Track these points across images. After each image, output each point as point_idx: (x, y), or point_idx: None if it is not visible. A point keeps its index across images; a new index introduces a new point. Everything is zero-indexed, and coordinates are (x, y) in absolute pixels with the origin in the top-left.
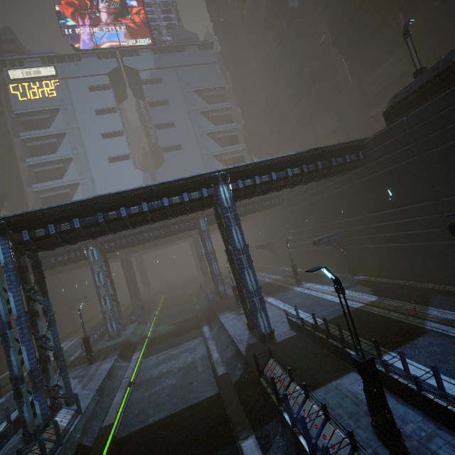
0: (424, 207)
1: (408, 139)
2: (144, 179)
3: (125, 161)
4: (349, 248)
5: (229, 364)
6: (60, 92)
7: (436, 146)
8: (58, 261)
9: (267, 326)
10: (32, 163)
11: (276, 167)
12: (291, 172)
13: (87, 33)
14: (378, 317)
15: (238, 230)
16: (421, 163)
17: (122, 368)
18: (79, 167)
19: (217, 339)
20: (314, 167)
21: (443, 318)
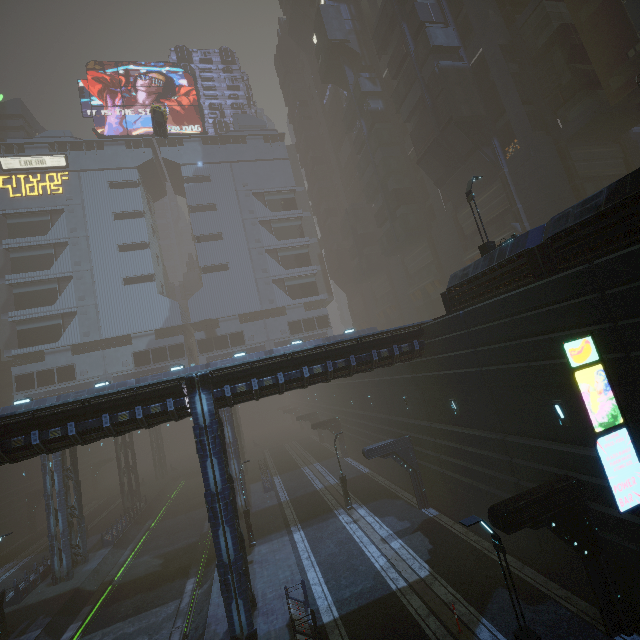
0: (490, 441)
1: (466, 342)
2: (171, 309)
3: (147, 284)
4: (416, 463)
5: None
6: (68, 188)
7: (495, 363)
8: None
9: (246, 624)
10: (13, 281)
11: (286, 365)
12: (310, 371)
13: (116, 115)
14: (410, 625)
15: (216, 463)
16: (482, 379)
17: None
18: (81, 289)
19: (199, 611)
20: (345, 363)
21: None
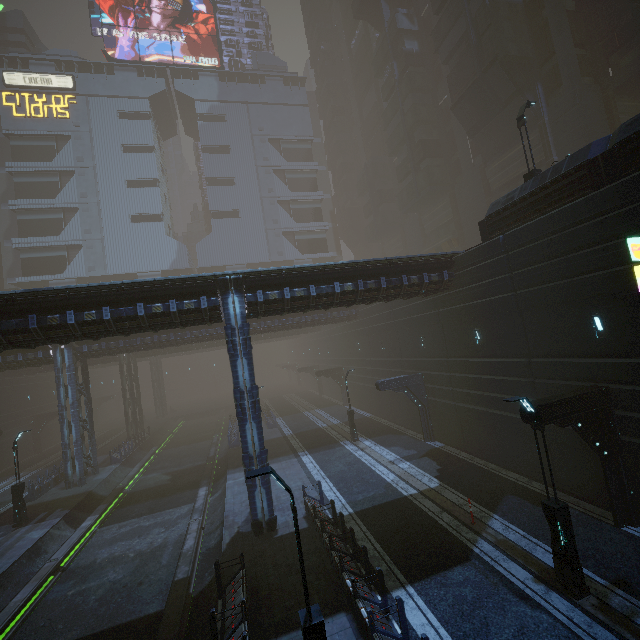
0: (514, 365)
1: (502, 267)
2: (179, 252)
3: (155, 223)
4: (426, 399)
5: (206, 559)
6: (75, 112)
7: (533, 285)
8: (8, 362)
9: (267, 510)
10: (17, 207)
11: (319, 278)
12: (341, 287)
13: (128, 37)
14: (424, 518)
15: (246, 363)
16: (515, 304)
17: (61, 540)
18: (87, 222)
19: (212, 511)
20: (376, 284)
21: (503, 538)
